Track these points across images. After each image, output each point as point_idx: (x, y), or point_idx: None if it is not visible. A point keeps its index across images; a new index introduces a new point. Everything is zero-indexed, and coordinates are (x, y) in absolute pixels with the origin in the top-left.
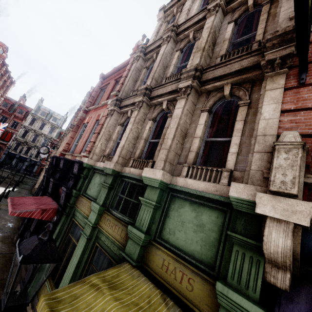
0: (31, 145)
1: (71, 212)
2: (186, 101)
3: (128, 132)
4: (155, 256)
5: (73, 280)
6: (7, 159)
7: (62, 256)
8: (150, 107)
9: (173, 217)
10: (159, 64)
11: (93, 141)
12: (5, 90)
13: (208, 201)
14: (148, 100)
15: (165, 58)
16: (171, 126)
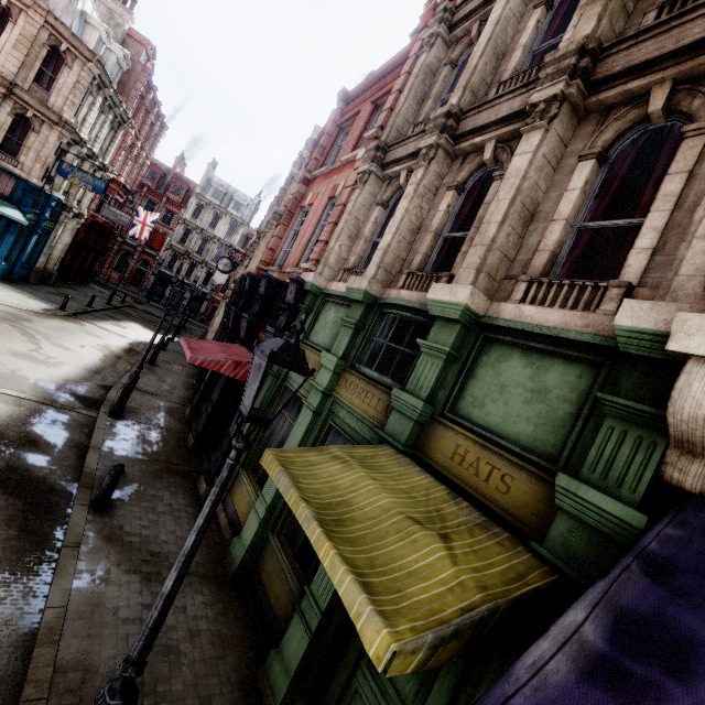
0: (196, 260)
1: (283, 373)
2: (545, 136)
3: (401, 217)
4: (440, 440)
5: None
6: (158, 285)
7: (314, 369)
8: (453, 159)
9: (483, 378)
10: (484, 50)
11: (325, 239)
12: (152, 145)
13: (565, 347)
14: (451, 143)
15: (504, 32)
16: (501, 195)
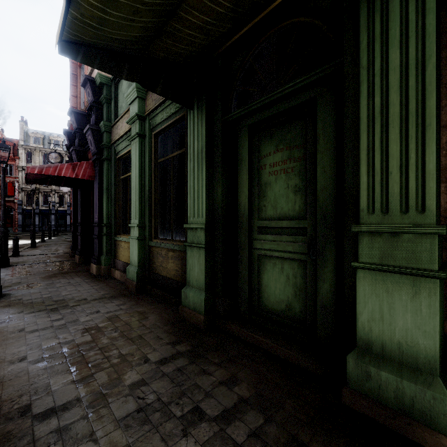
0: (46, 191)
1: (112, 154)
2: None
3: None
4: None
5: (143, 194)
6: (27, 220)
7: None
8: None
9: None
10: None
11: None
12: None
13: None
14: None
15: None
16: None
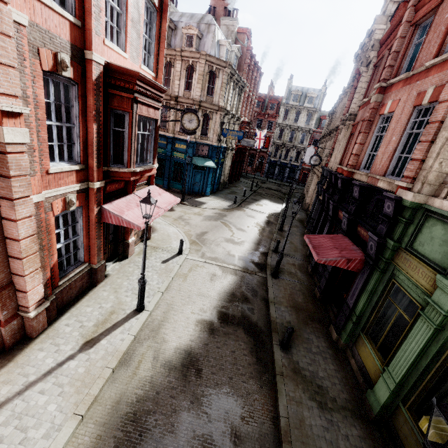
0: (289, 146)
1: (388, 270)
2: None
3: None
4: None
5: (413, 366)
6: (270, 168)
7: None
8: None
9: None
10: None
11: (420, 158)
12: (257, 89)
13: None
14: None
15: None
16: None
